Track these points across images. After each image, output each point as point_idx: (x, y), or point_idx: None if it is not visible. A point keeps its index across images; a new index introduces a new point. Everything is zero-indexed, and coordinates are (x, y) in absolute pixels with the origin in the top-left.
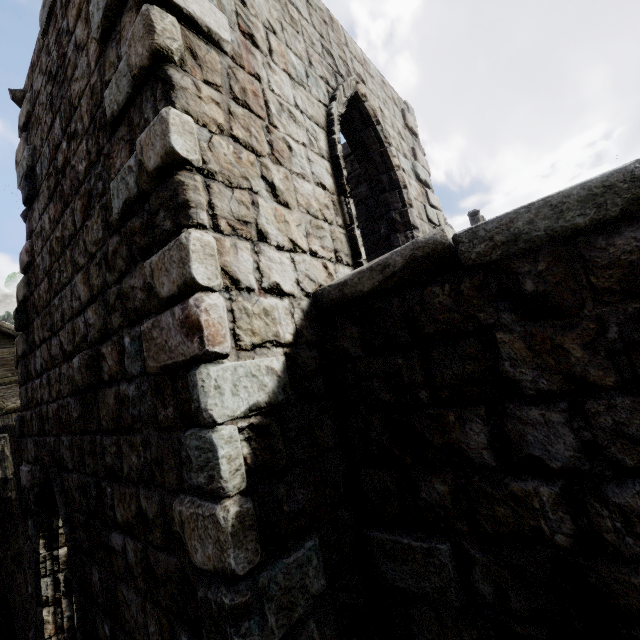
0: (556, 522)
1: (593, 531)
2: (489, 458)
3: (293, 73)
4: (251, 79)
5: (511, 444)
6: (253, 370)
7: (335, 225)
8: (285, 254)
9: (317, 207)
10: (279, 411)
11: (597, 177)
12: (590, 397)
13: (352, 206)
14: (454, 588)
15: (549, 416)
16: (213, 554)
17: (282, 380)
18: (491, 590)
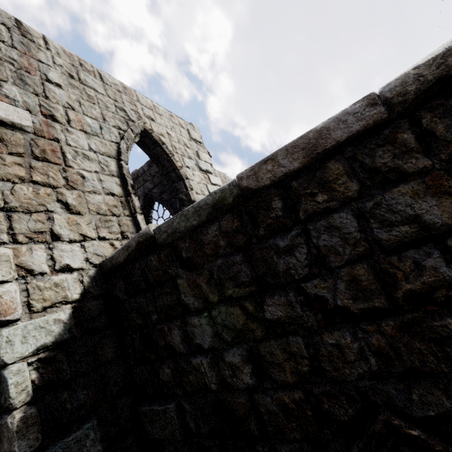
0: (211, 377)
1: (223, 378)
2: (183, 349)
3: (88, 130)
4: (50, 142)
5: (190, 339)
6: (42, 324)
7: (122, 216)
8: (76, 244)
9: (106, 208)
10: (65, 345)
11: (196, 202)
12: (212, 309)
13: (137, 201)
14: (178, 429)
15: (200, 321)
16: (7, 448)
17: (68, 325)
18: (194, 425)
